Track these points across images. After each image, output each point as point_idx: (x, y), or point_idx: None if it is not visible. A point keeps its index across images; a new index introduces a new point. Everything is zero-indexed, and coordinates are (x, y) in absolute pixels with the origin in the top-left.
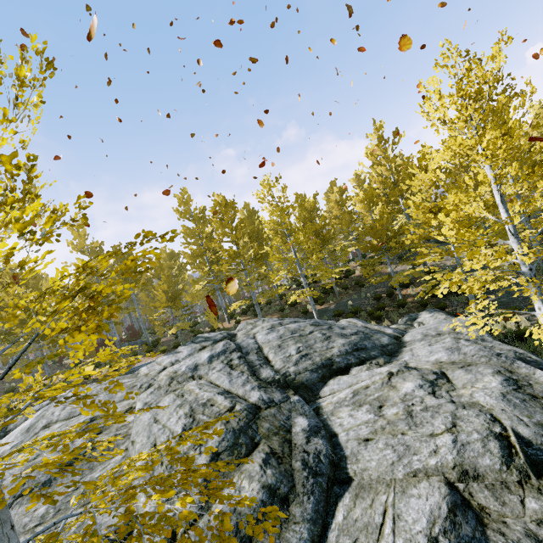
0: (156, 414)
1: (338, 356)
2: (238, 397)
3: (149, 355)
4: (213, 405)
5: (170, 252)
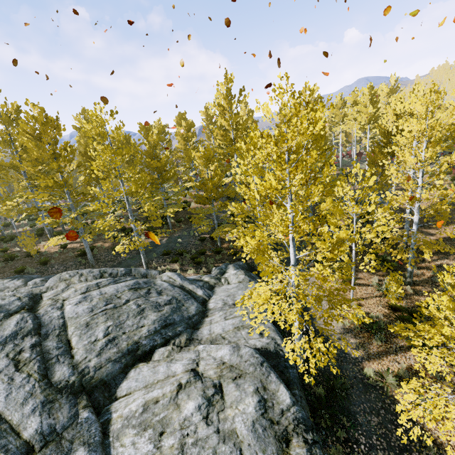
0: None
1: (146, 338)
2: (10, 429)
3: None
4: None
5: None
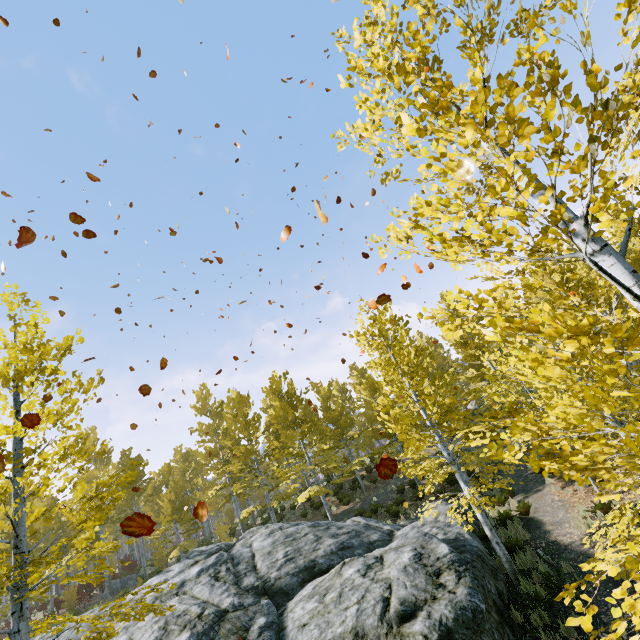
0: (132, 634)
1: (322, 557)
2: (213, 605)
3: (128, 542)
4: (186, 614)
5: (186, 452)
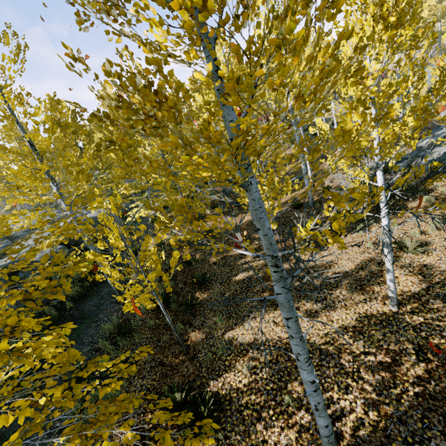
0: None
1: None
2: None
3: None
4: None
5: None
